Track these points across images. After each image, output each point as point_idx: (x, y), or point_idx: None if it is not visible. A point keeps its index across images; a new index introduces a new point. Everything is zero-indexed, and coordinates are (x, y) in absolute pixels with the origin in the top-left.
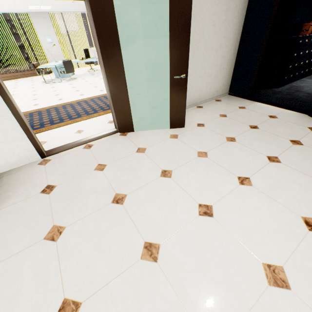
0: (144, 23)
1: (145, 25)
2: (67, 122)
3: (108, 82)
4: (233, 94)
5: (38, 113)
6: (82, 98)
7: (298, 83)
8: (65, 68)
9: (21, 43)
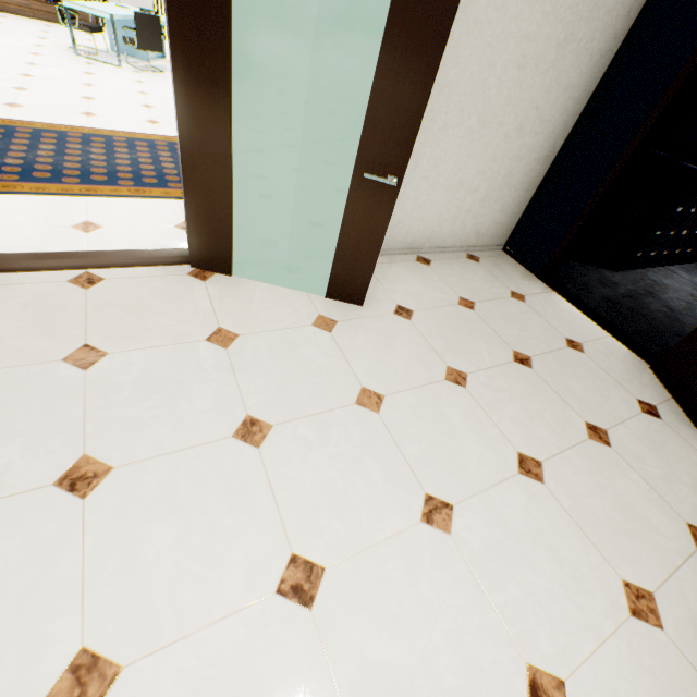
0: None
1: None
2: (68, 187)
3: (180, 122)
4: (512, 253)
5: (4, 133)
6: (149, 131)
7: (660, 273)
8: (136, 34)
9: None
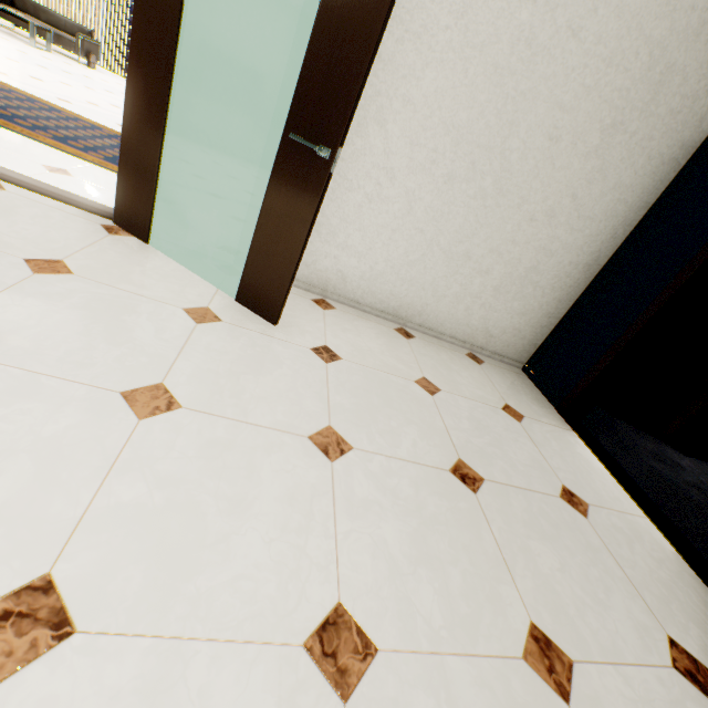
0: None
1: None
2: (86, 155)
3: (131, 51)
4: (533, 374)
5: (88, 126)
6: None
7: None
8: None
9: None
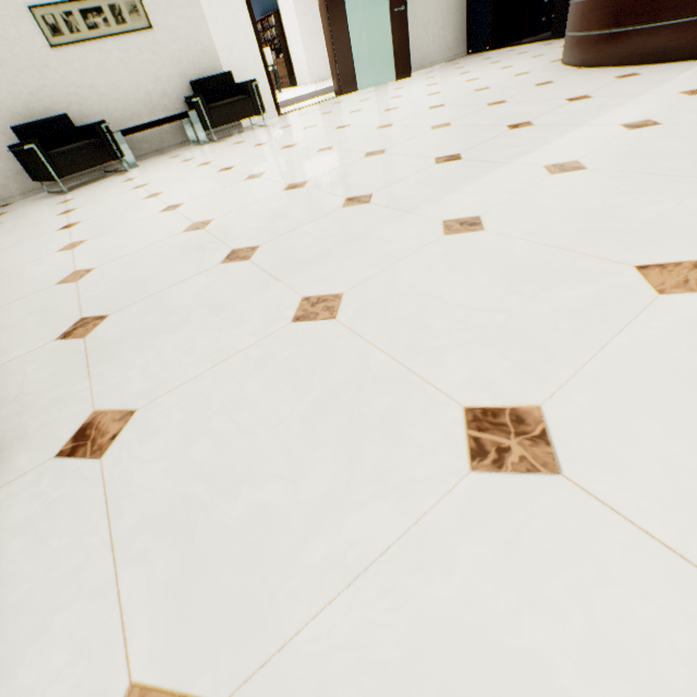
0: None
1: None
2: None
3: (331, 28)
4: (471, 52)
5: None
6: None
7: None
8: None
9: None
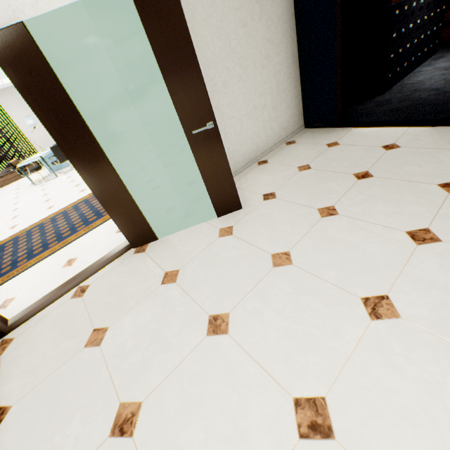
0: (115, 55)
1: (117, 59)
2: (52, 248)
3: (80, 173)
4: (312, 125)
5: (13, 242)
6: (82, 196)
7: (411, 77)
8: (56, 157)
9: (11, 135)
